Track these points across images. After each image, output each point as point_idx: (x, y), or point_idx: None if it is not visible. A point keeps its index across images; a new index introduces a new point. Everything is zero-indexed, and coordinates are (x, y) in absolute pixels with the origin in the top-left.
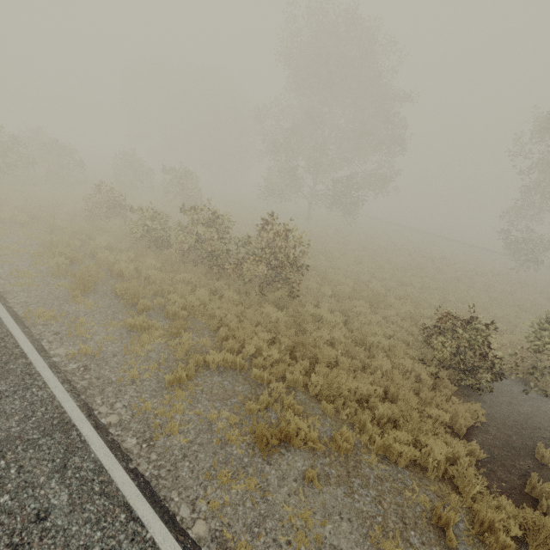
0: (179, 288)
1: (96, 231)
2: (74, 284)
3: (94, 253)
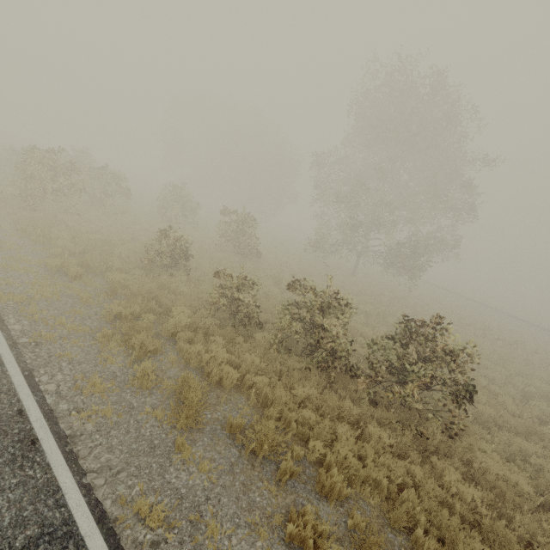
0: (307, 416)
1: (160, 290)
2: (165, 406)
3: (176, 339)
